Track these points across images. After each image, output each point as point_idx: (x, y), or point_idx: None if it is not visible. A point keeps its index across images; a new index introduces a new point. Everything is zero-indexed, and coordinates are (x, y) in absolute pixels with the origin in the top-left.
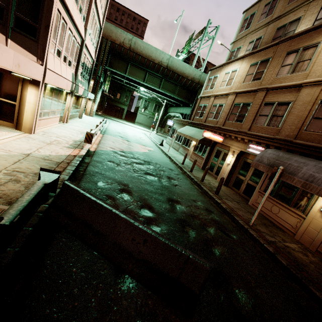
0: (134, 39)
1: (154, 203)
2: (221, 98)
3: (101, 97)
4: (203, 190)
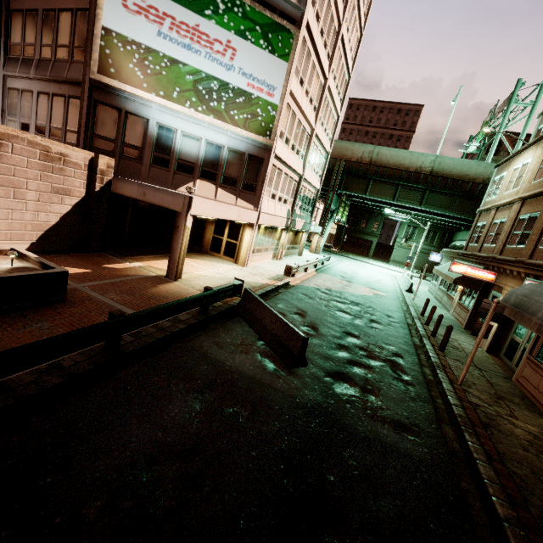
0: (376, 149)
1: (323, 328)
2: (504, 210)
3: (338, 228)
4: (422, 344)
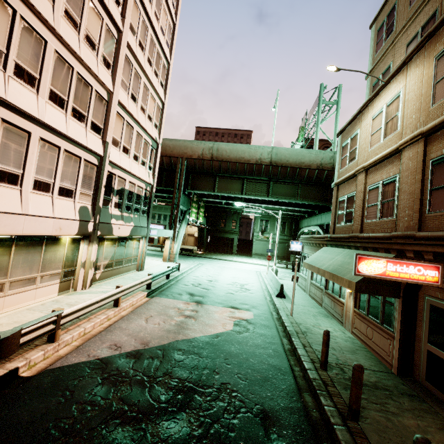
0: (215, 145)
1: None
2: (382, 168)
3: (199, 230)
4: None
